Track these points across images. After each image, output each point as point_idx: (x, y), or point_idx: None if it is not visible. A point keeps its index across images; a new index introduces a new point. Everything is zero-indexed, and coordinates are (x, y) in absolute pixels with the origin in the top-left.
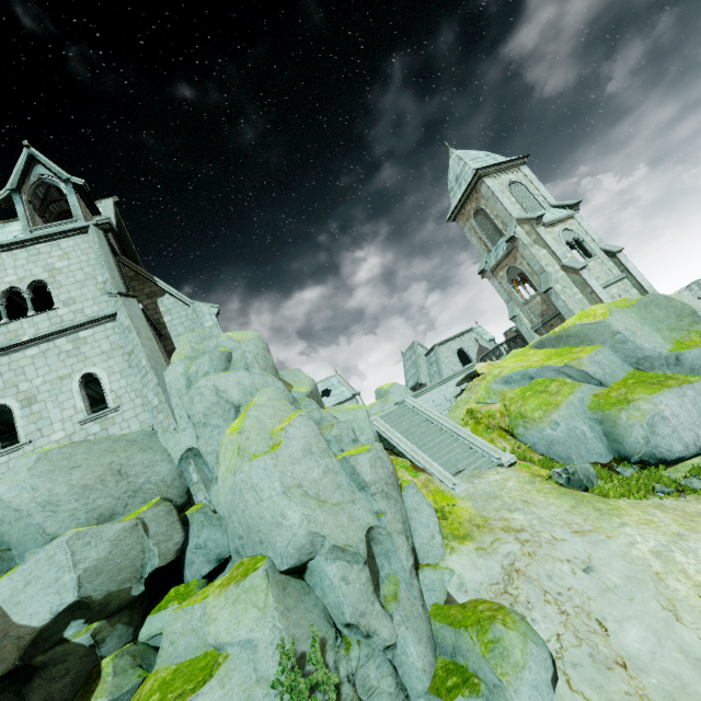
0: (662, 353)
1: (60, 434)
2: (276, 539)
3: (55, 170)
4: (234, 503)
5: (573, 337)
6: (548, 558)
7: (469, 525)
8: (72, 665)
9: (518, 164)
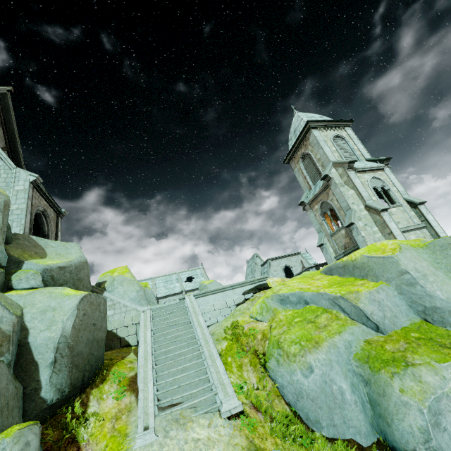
0: None
1: None
2: None
3: None
4: None
5: (359, 269)
6: None
7: None
8: None
9: (343, 125)
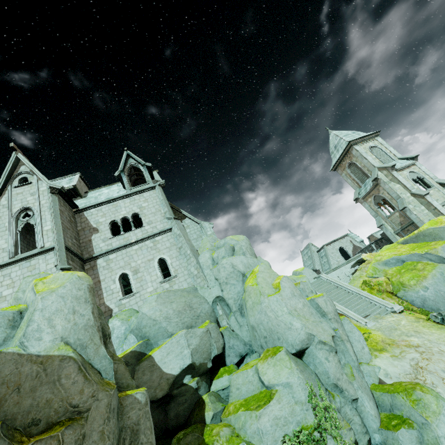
0: None
1: (151, 288)
2: (288, 336)
3: (138, 160)
4: (261, 318)
5: (428, 236)
6: (439, 361)
7: (382, 343)
8: (188, 397)
9: (374, 136)
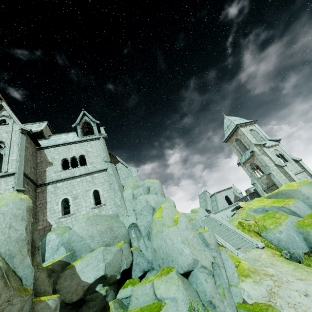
0: None
1: (84, 212)
2: (179, 260)
3: (91, 118)
4: (161, 244)
5: (284, 195)
6: (287, 288)
7: (248, 271)
8: (97, 303)
9: (253, 123)
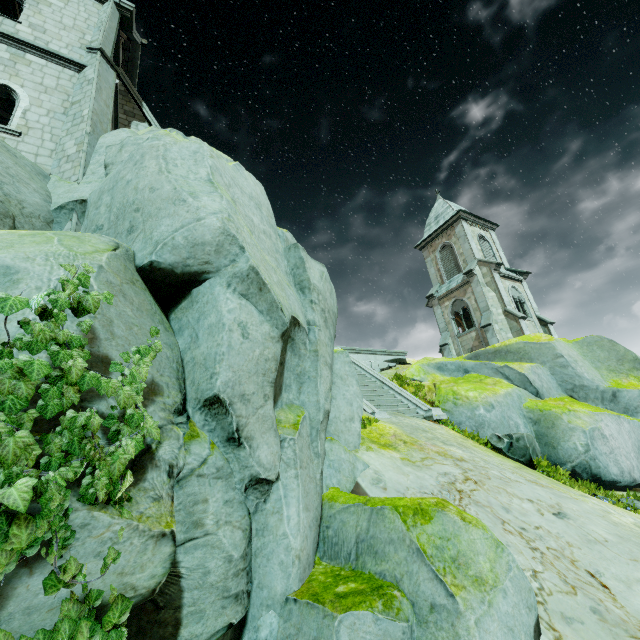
0: (599, 386)
1: None
2: (162, 221)
3: None
4: (120, 174)
5: (513, 353)
6: (501, 490)
7: (393, 438)
8: None
9: (489, 227)
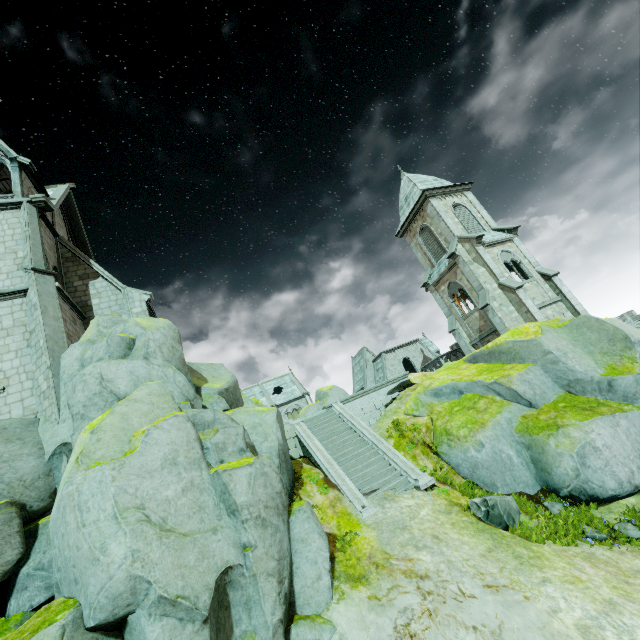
0: (594, 377)
1: None
2: (90, 580)
3: (3, 148)
4: (57, 523)
5: (505, 354)
6: (451, 621)
7: (367, 562)
8: None
9: (463, 189)
